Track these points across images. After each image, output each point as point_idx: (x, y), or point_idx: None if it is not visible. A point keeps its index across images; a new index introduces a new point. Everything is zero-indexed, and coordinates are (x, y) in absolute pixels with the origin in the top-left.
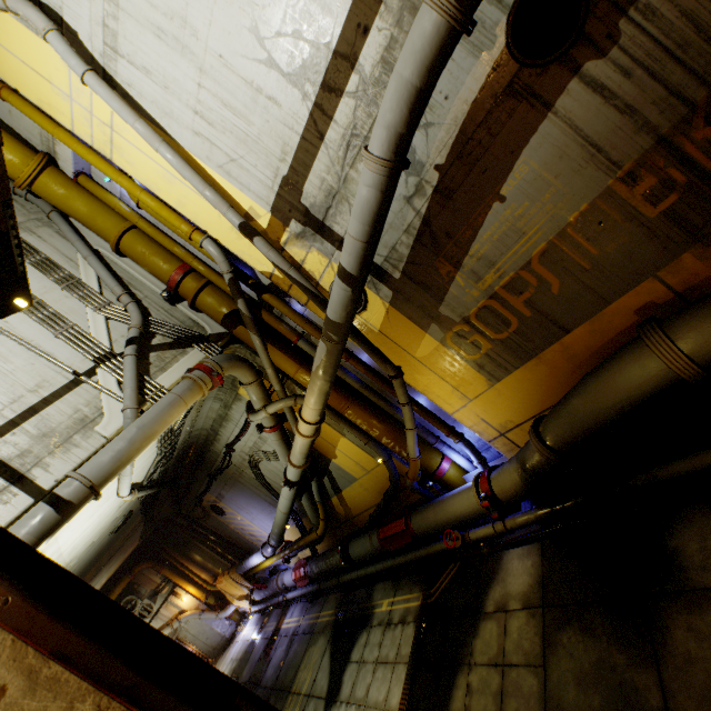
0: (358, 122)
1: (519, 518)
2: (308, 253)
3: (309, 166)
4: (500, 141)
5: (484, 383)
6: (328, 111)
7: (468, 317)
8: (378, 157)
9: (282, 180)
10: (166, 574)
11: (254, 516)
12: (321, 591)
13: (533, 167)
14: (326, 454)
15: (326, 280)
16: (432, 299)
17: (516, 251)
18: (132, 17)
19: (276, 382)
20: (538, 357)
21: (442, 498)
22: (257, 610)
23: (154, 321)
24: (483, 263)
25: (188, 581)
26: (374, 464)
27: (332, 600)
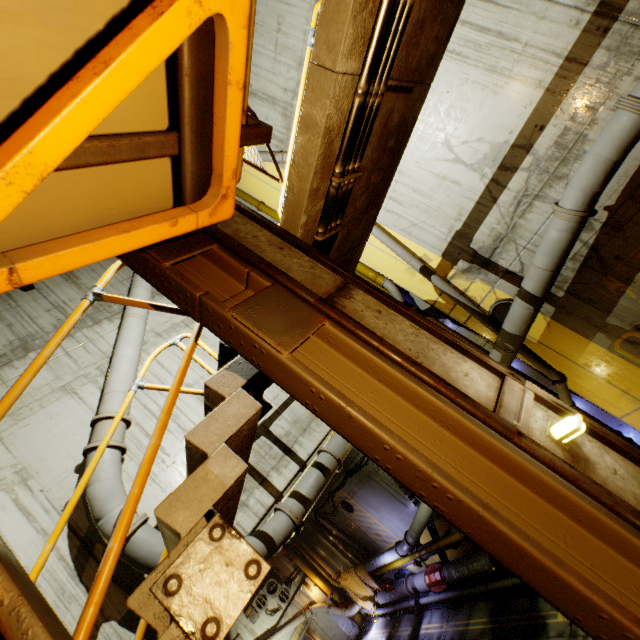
0: (529, 186)
1: None
2: (471, 283)
3: (480, 221)
4: None
5: None
6: (502, 183)
7: (639, 325)
8: (572, 210)
9: (455, 233)
10: (297, 564)
11: (383, 514)
12: (463, 598)
13: None
14: None
15: (486, 303)
16: (598, 311)
17: None
18: None
19: None
20: None
21: None
22: (380, 614)
23: None
24: None
25: (315, 573)
26: None
27: (481, 608)
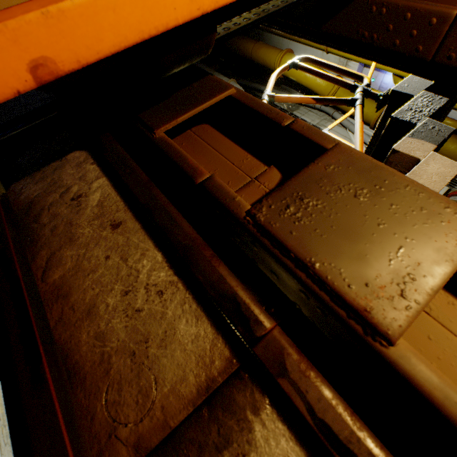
0: None
1: None
2: None
3: None
4: None
5: None
6: None
7: None
8: None
9: None
10: None
11: None
12: None
13: None
14: None
15: None
16: None
17: None
18: None
19: None
20: None
21: None
22: None
23: None
24: None
25: None
26: None
27: None
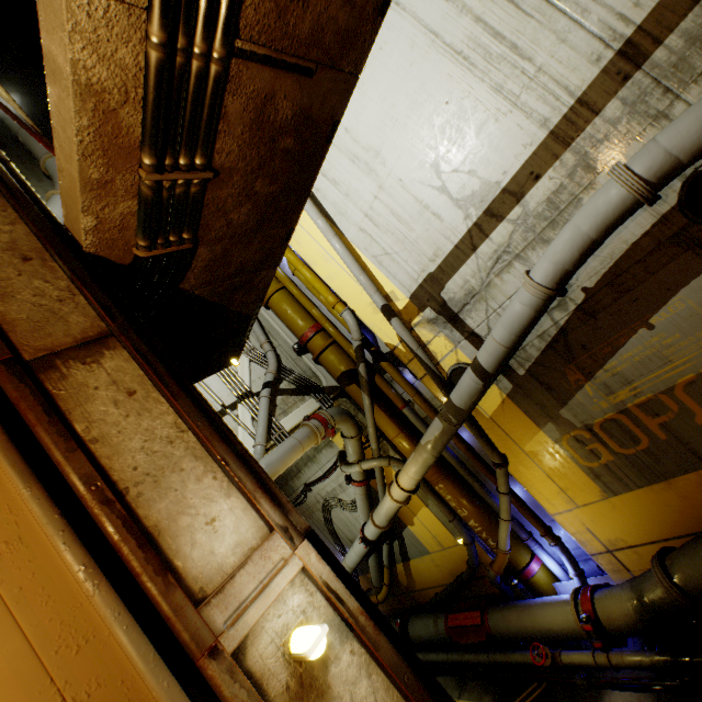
0: (512, 242)
1: (628, 656)
2: (435, 337)
3: (456, 268)
4: (656, 278)
5: (597, 493)
6: (485, 230)
7: (591, 424)
8: (540, 284)
9: (427, 275)
10: None
11: None
12: None
13: (690, 305)
14: (402, 519)
15: (446, 362)
16: (554, 400)
17: (657, 375)
18: (336, 146)
19: (374, 441)
20: (667, 481)
21: (529, 602)
22: None
23: (284, 368)
24: (618, 379)
25: None
26: (453, 543)
27: None
